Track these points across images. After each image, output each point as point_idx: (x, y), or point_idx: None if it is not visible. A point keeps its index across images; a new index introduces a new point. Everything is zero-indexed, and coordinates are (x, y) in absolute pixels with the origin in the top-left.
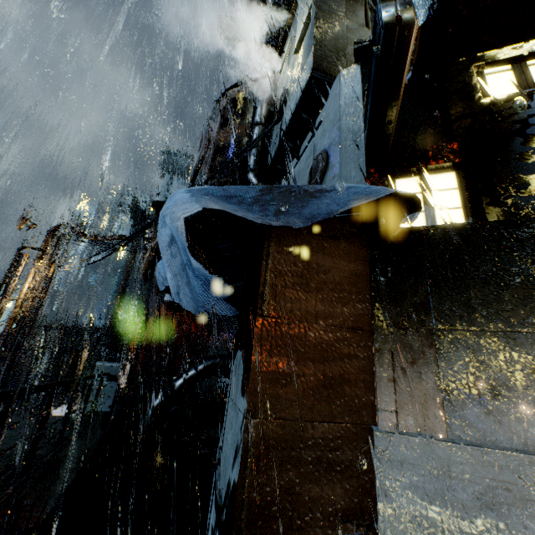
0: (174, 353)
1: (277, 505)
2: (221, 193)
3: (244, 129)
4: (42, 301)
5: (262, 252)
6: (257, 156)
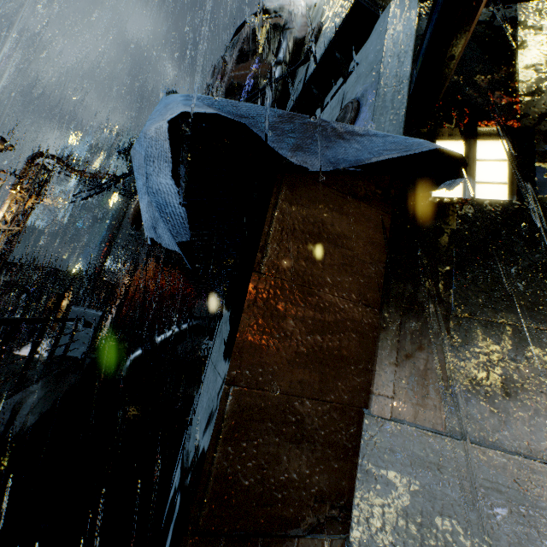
0: (160, 310)
1: (249, 479)
2: (228, 109)
3: (264, 68)
4: (18, 234)
5: (270, 199)
6: (275, 102)
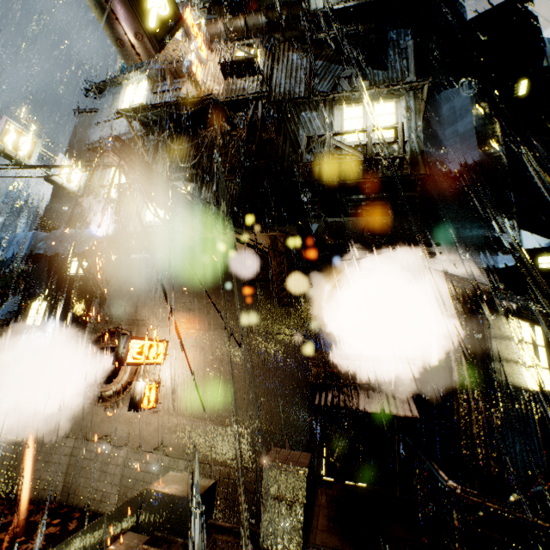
0: None
1: None
2: None
3: None
4: None
5: None
6: None
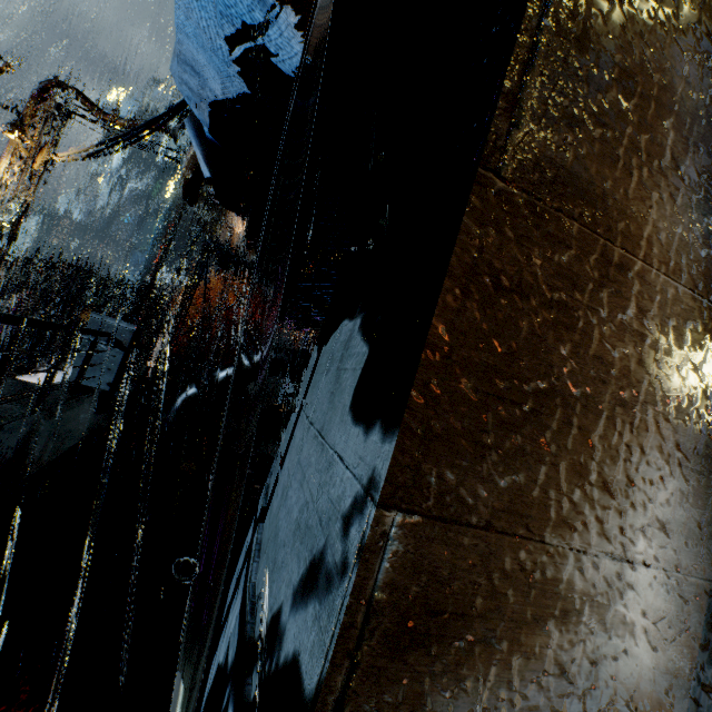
0: (227, 340)
1: None
2: None
3: None
4: (24, 208)
5: None
6: None
